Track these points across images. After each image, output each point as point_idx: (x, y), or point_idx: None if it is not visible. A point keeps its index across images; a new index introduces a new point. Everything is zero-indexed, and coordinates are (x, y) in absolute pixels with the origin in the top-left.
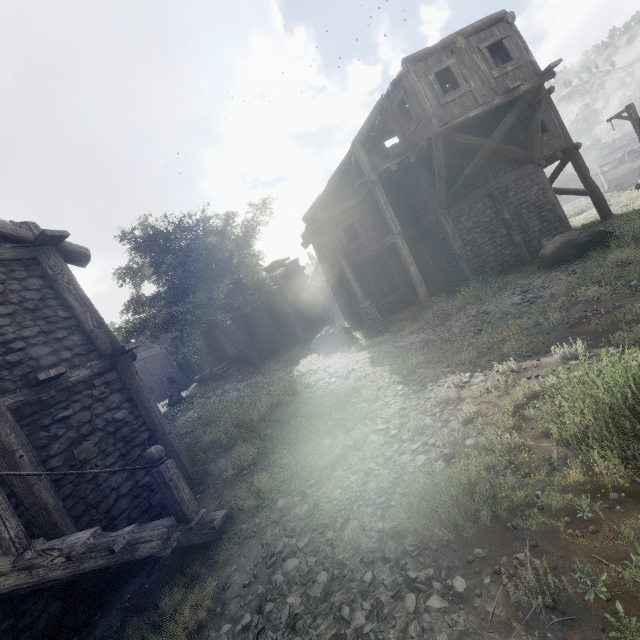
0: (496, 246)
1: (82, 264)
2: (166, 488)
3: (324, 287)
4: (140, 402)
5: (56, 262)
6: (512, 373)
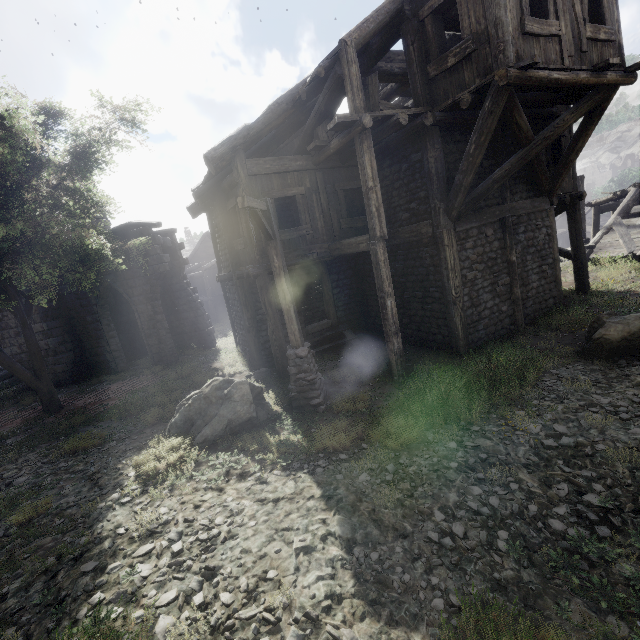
0: (495, 296)
1: None
2: None
3: (204, 277)
4: None
5: None
6: None
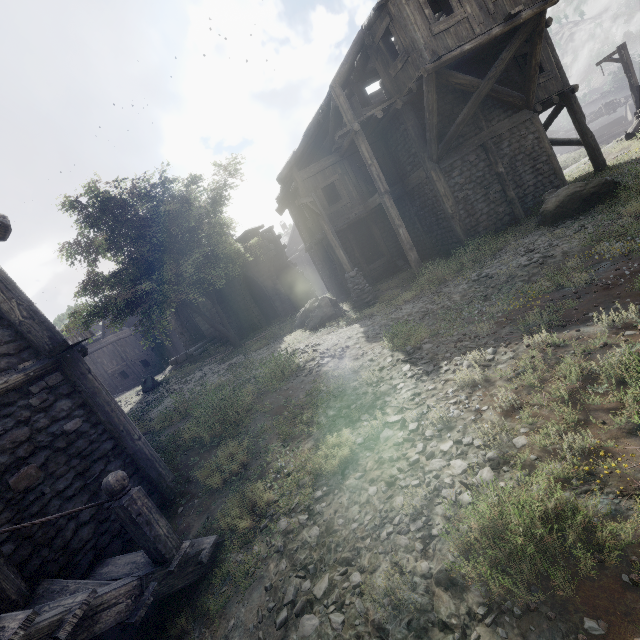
0: (489, 203)
1: None
2: (134, 525)
3: (301, 257)
4: (97, 406)
5: None
6: (548, 347)
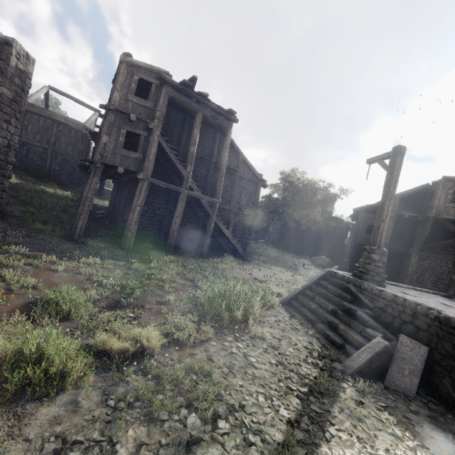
0: (434, 286)
1: (264, 188)
2: (246, 245)
3: None
4: (251, 228)
5: (260, 186)
6: None
